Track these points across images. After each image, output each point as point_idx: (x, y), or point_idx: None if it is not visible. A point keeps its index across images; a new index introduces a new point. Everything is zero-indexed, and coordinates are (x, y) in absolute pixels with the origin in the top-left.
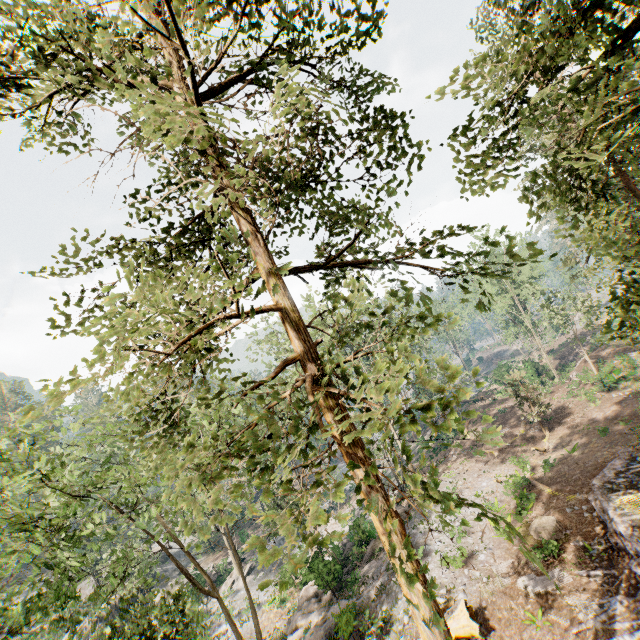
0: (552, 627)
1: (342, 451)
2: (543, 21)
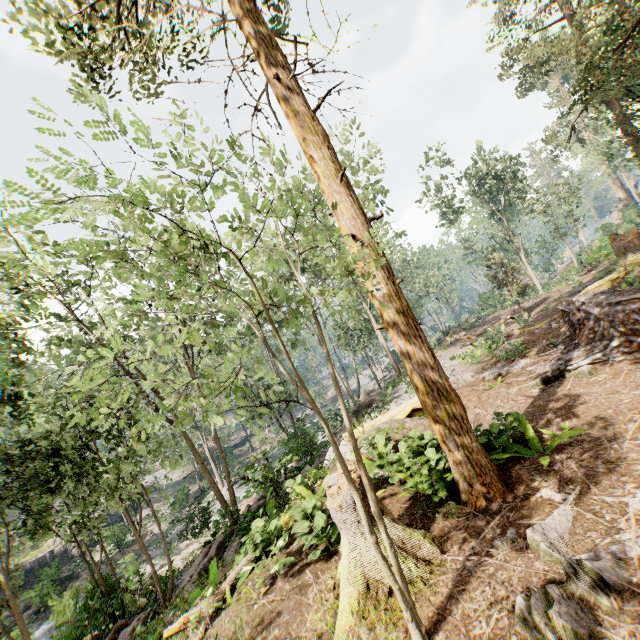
0: (510, 384)
1: (261, 62)
2: None
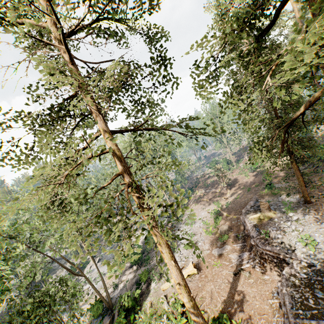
0: (223, 266)
1: None
2: (228, 30)
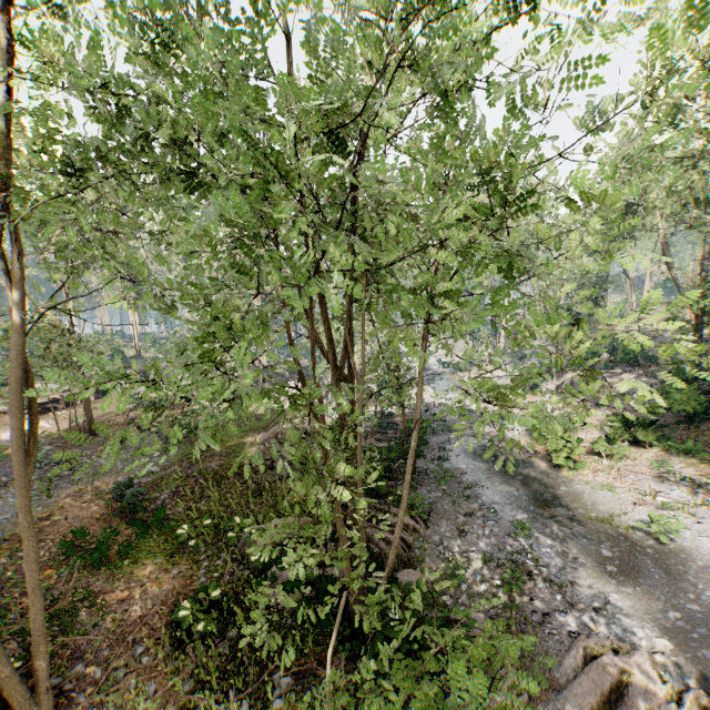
0: None
1: None
2: None
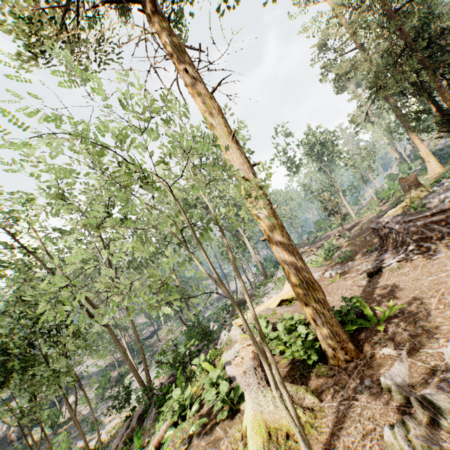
0: (345, 279)
1: (174, 61)
2: None
